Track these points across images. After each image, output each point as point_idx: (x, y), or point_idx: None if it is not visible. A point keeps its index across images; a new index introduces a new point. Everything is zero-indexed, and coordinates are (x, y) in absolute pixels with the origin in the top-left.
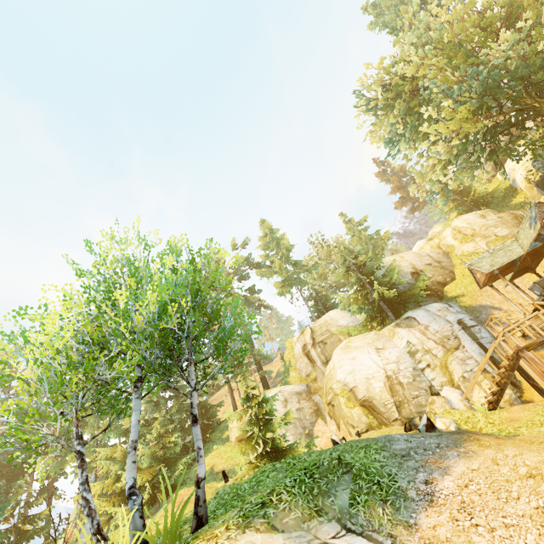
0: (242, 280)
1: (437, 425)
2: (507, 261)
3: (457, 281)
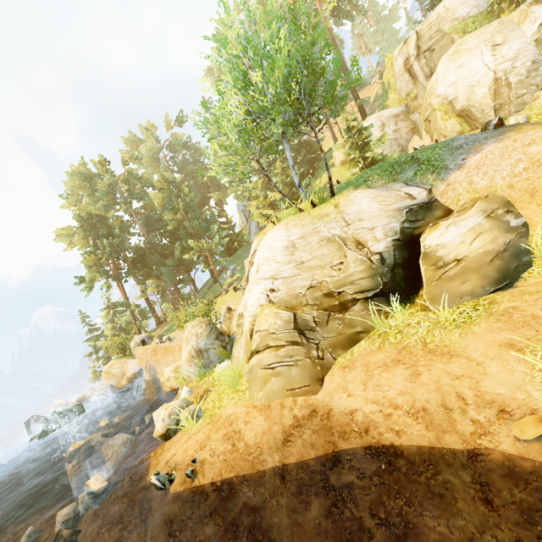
0: None
1: (509, 123)
2: None
3: None
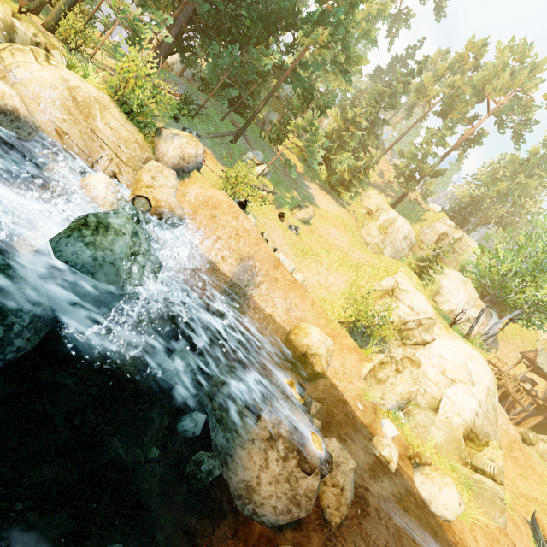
0: (499, 125)
1: None
2: (545, 370)
3: (512, 326)
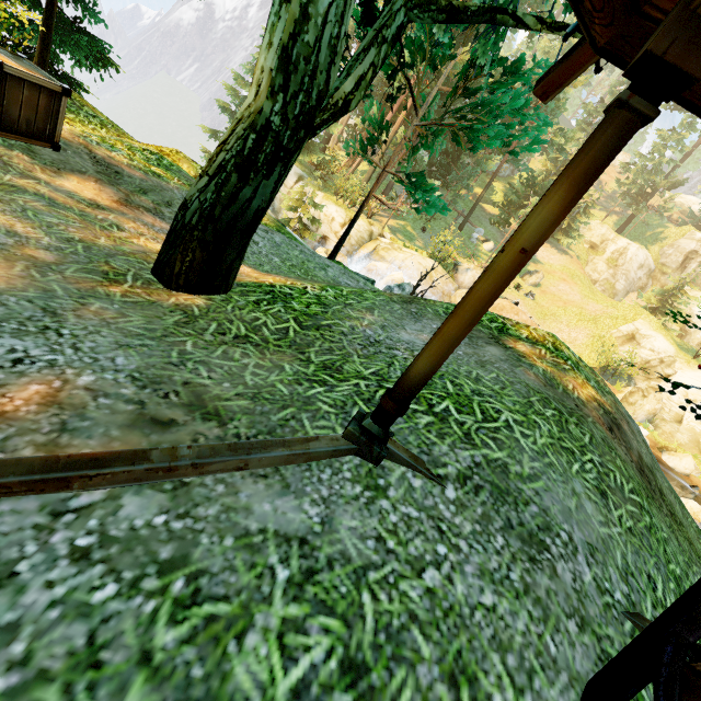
0: None
1: None
2: None
3: None
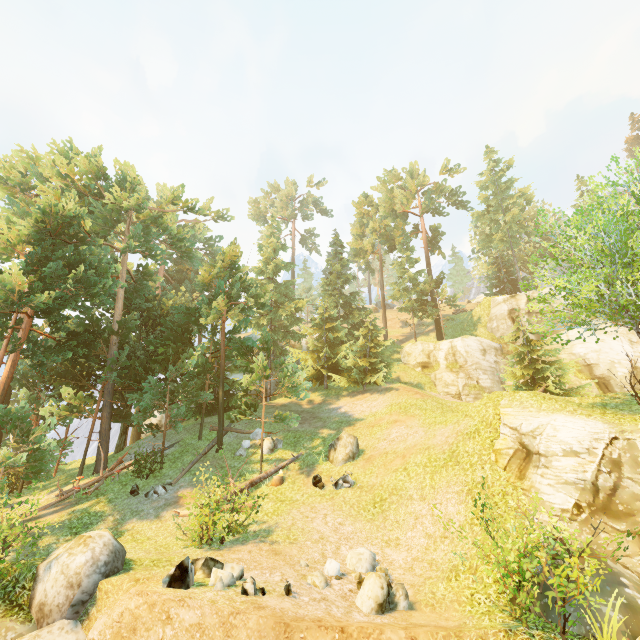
0: (437, 213)
1: None
2: None
3: None
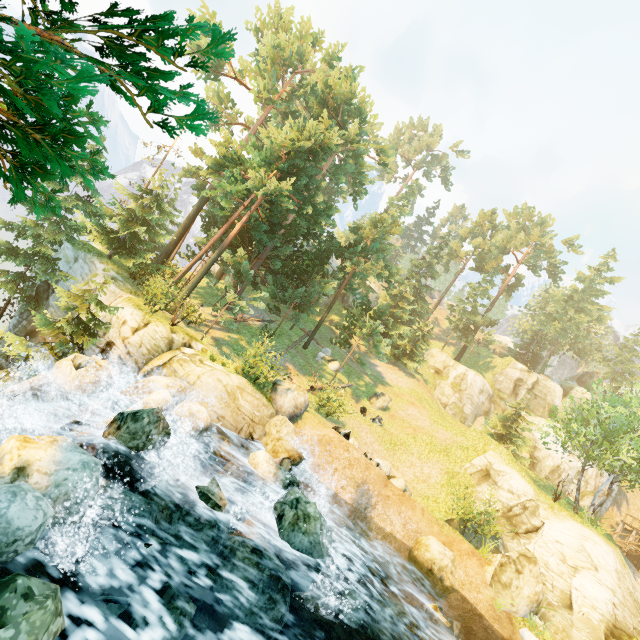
0: (532, 270)
1: None
2: None
3: None
